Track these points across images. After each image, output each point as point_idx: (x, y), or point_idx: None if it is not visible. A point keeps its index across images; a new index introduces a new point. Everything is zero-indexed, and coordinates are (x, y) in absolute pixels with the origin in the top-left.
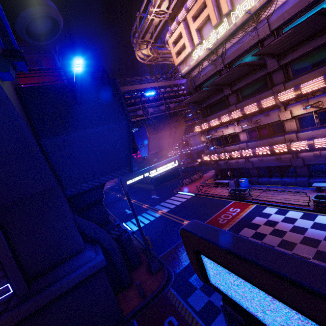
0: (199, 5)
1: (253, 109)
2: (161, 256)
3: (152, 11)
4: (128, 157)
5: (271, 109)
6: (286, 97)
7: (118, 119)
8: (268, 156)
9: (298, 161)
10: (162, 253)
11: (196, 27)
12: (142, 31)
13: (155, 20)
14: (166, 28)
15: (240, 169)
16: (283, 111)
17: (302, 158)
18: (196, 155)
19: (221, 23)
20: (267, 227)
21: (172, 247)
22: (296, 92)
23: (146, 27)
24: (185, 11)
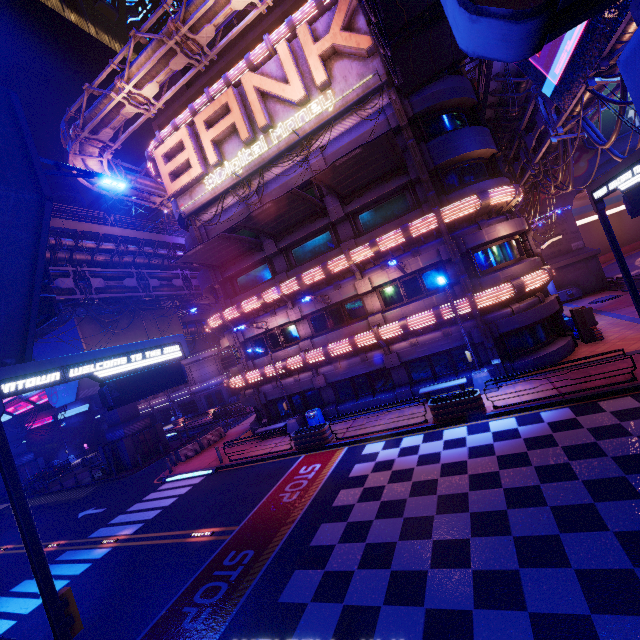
0: (218, 107)
1: (317, 275)
2: None
3: (123, 88)
4: (19, 319)
5: (343, 277)
6: (361, 256)
7: (6, 180)
8: (348, 359)
9: (393, 359)
10: None
11: (212, 137)
12: (95, 118)
13: (128, 107)
14: (142, 164)
15: (304, 395)
16: (361, 278)
17: (397, 353)
18: (206, 402)
19: (255, 141)
20: (380, 474)
21: (160, 616)
22: (373, 248)
23: (106, 116)
24: (190, 114)
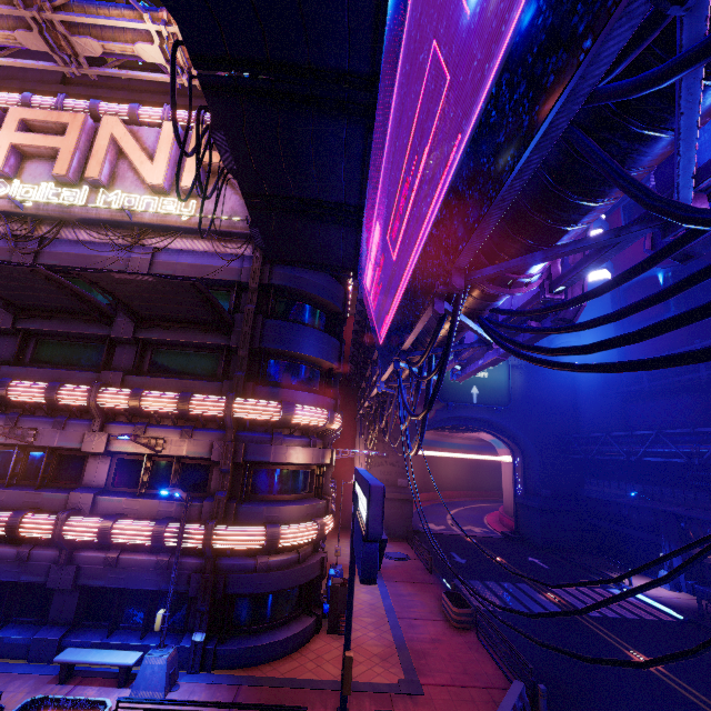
0: (53, 120)
1: (34, 394)
2: None
3: None
4: None
5: (77, 415)
6: (113, 402)
7: None
8: (0, 544)
9: (66, 574)
10: None
11: (17, 141)
12: None
13: None
14: None
15: None
16: (97, 430)
17: (80, 566)
18: None
19: (76, 186)
20: None
21: None
22: (132, 400)
23: None
24: (21, 101)
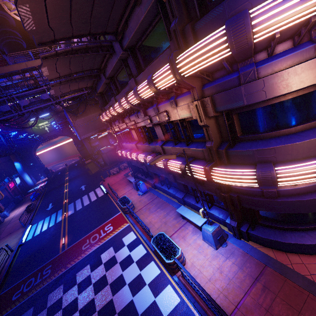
0: None
1: (119, 108)
2: (1, 294)
3: None
4: None
5: (137, 110)
6: (134, 100)
7: None
8: None
9: (171, 177)
10: (6, 289)
11: None
12: None
13: None
14: None
15: None
16: (143, 116)
17: (174, 175)
18: None
19: None
20: (101, 270)
21: (21, 280)
22: (135, 96)
23: None
24: None
